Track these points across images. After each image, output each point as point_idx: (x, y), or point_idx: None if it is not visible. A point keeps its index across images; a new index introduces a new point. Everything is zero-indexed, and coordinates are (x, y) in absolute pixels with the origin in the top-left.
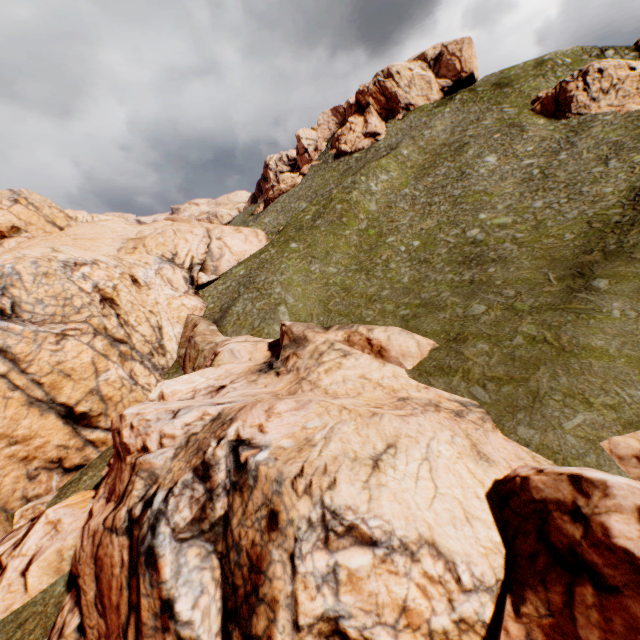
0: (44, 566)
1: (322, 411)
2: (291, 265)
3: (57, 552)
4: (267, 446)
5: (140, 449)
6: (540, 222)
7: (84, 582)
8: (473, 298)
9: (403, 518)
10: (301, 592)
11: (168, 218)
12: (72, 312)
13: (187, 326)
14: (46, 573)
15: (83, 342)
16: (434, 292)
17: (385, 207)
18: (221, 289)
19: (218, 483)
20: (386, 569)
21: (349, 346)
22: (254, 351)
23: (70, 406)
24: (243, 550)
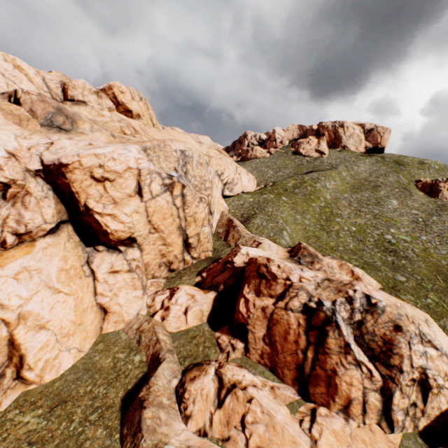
0: (194, 314)
1: (388, 296)
2: (285, 210)
3: (200, 310)
4: (381, 300)
5: (284, 278)
6: (426, 248)
7: (253, 327)
8: (396, 272)
9: (445, 345)
10: (413, 355)
11: (218, 149)
12: (203, 188)
13: (222, 217)
14: (195, 318)
15: (203, 206)
16: (371, 260)
17: (334, 200)
18: (237, 203)
19: (355, 307)
20: (440, 359)
21: (339, 269)
22: (278, 250)
23: (188, 237)
24: (377, 335)
